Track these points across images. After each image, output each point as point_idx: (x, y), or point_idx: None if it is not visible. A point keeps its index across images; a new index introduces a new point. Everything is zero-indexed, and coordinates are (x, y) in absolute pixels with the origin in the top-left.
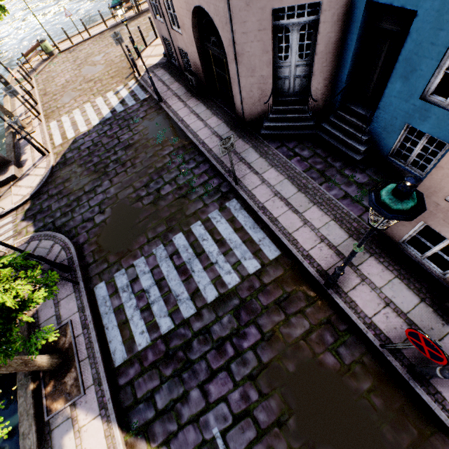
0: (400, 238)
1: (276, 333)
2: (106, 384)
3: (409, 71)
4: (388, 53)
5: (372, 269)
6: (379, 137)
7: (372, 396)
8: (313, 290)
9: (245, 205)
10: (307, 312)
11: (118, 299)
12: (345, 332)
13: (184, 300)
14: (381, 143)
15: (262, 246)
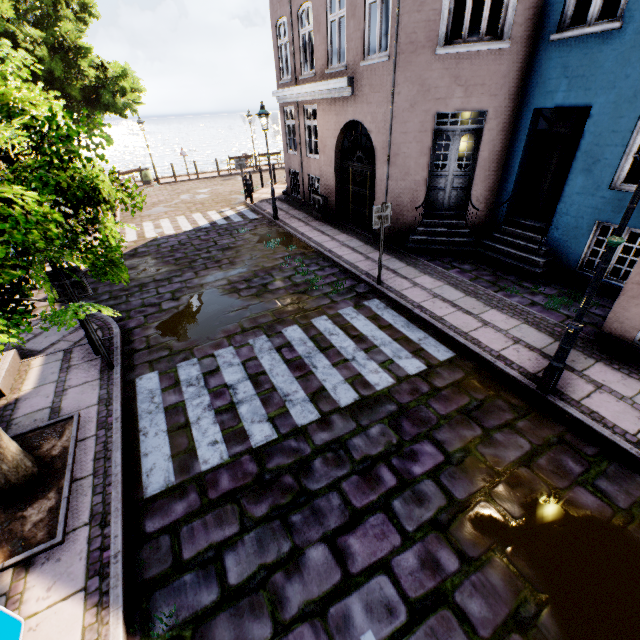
0: (637, 331)
1: (473, 454)
2: (118, 524)
3: (591, 163)
4: (560, 159)
5: (607, 375)
6: (561, 247)
7: None
8: (521, 398)
9: (393, 305)
10: (520, 427)
11: (178, 395)
12: (598, 458)
13: (299, 401)
14: (565, 253)
15: (424, 345)
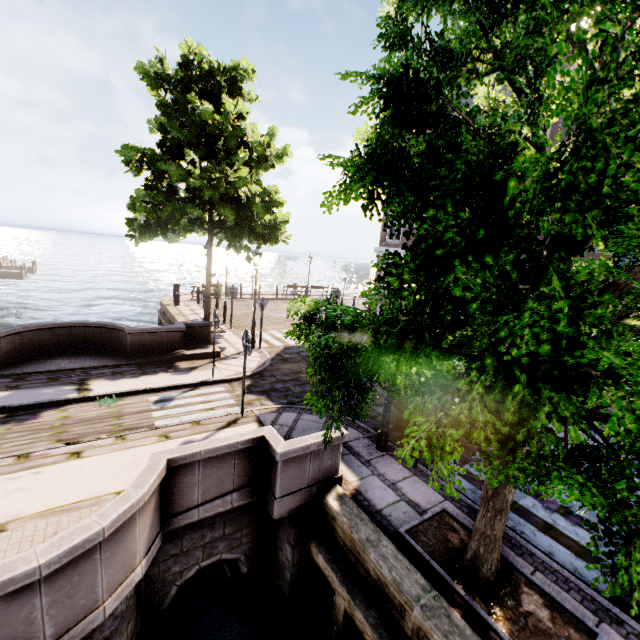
0: None
1: None
2: (632, 620)
3: None
4: None
5: None
6: None
7: None
8: None
9: None
10: None
11: None
12: None
13: None
14: None
15: None
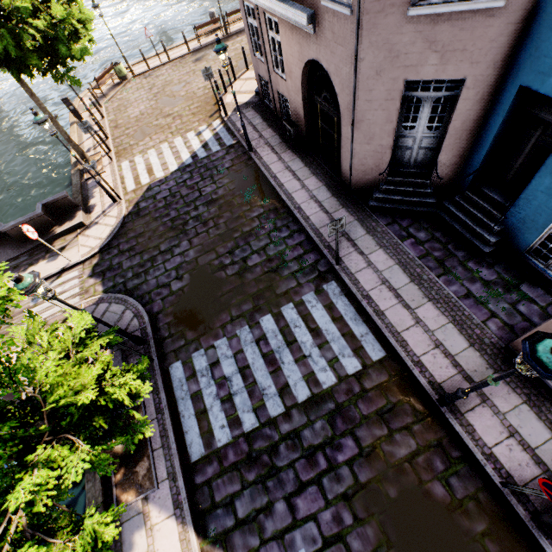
0: None
1: (377, 450)
2: (182, 481)
3: None
4: (538, 141)
5: (496, 388)
6: (515, 230)
7: (486, 541)
8: (423, 404)
9: (346, 290)
10: (414, 430)
11: (196, 384)
12: (458, 460)
13: (271, 396)
14: (517, 237)
15: (364, 343)
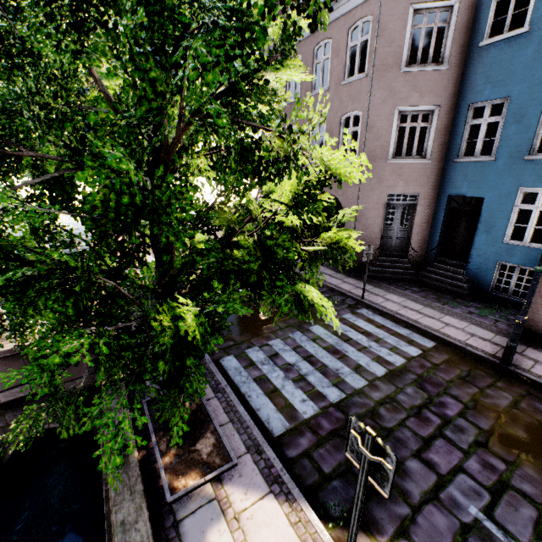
0: None
1: (479, 402)
2: (271, 451)
3: (489, 227)
4: (466, 224)
5: (537, 355)
6: (476, 276)
7: None
8: (492, 369)
9: (377, 312)
10: (500, 386)
11: (258, 370)
12: None
13: (348, 373)
14: (480, 281)
15: (413, 338)
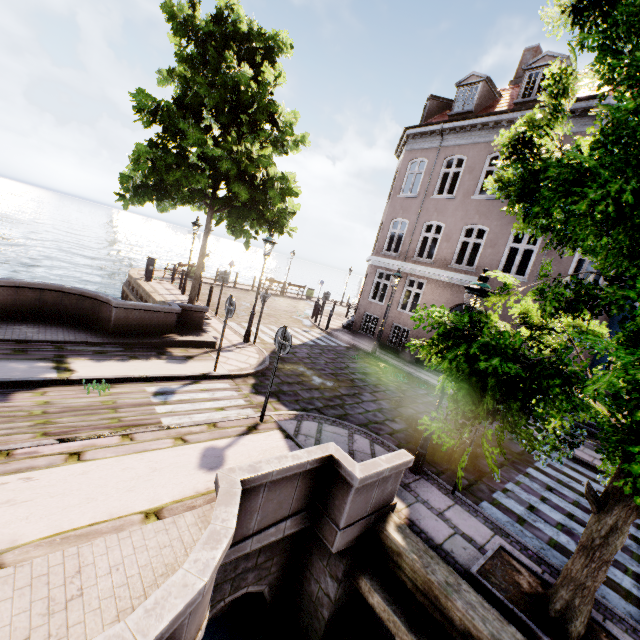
0: None
1: None
2: None
3: None
4: None
5: None
6: None
7: None
8: None
9: (571, 460)
10: None
11: (539, 530)
12: None
13: (636, 547)
14: None
15: None
